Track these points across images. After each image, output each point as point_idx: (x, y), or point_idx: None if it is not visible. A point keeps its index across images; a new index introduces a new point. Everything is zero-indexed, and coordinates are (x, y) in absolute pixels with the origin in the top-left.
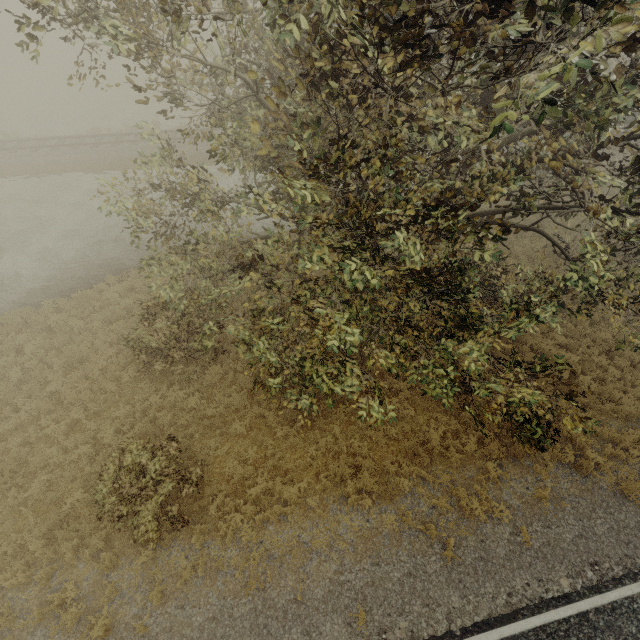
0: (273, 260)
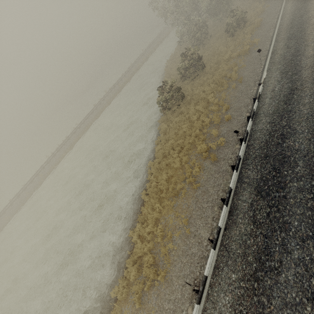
0: None
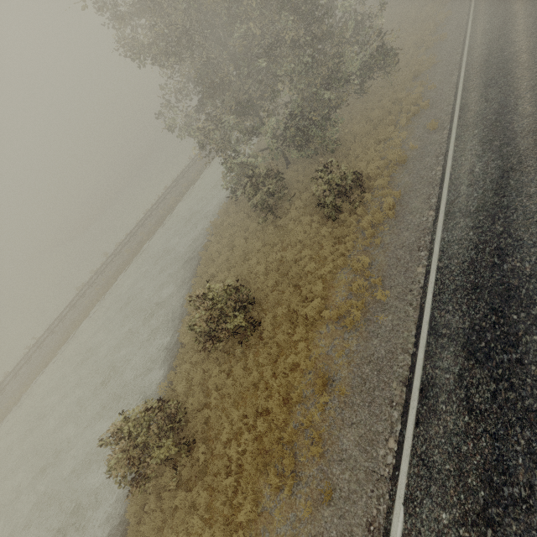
0: (283, 70)
